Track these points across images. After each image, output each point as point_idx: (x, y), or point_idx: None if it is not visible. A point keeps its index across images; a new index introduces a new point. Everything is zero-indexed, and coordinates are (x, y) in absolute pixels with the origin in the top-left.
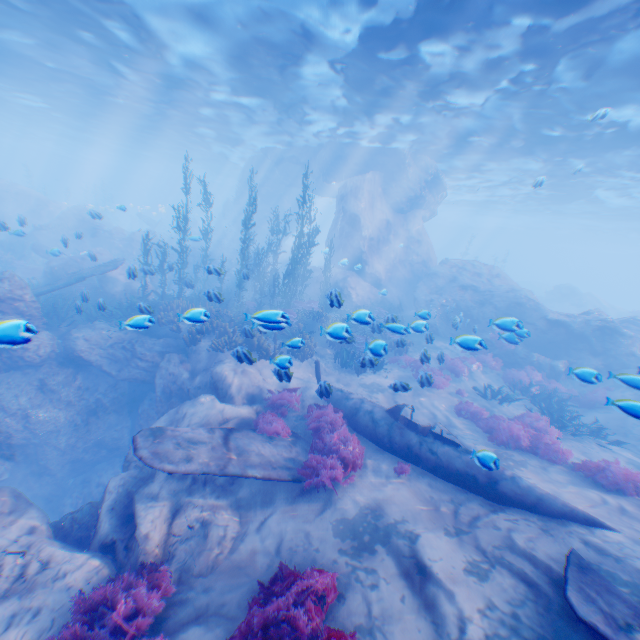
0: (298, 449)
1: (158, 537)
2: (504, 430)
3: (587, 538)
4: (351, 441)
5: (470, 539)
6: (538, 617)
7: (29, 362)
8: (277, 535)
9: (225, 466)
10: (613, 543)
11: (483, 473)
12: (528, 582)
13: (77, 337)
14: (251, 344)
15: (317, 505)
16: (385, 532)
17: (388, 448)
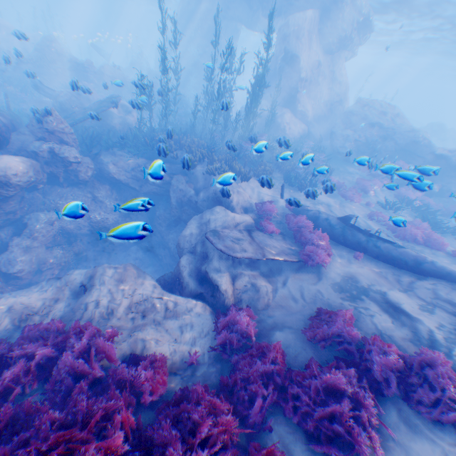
0: (289, 243)
1: (230, 290)
2: (409, 232)
3: None
4: (323, 239)
5: (414, 294)
6: None
7: (82, 181)
8: (297, 290)
9: (263, 254)
10: None
11: (411, 259)
12: (455, 315)
13: (107, 162)
14: (233, 170)
15: (314, 275)
16: (364, 290)
17: (341, 243)
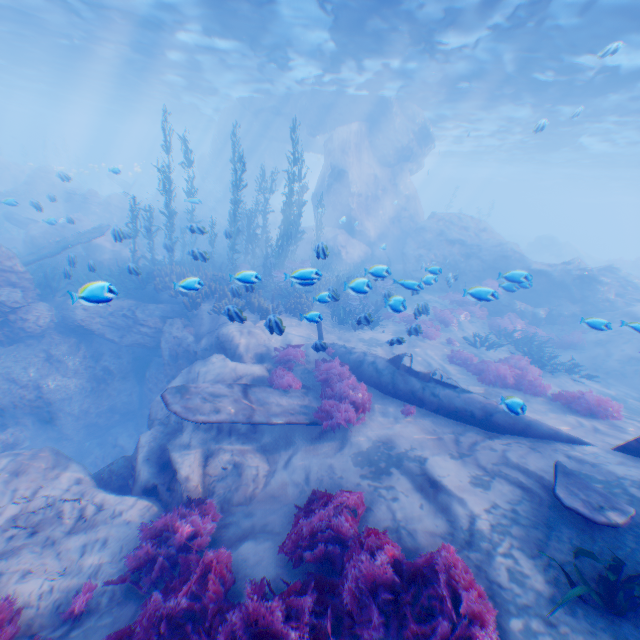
0: (311, 398)
1: (197, 478)
2: (493, 372)
3: (567, 451)
4: (359, 388)
5: (471, 459)
6: (530, 509)
7: (31, 334)
8: (303, 469)
9: (250, 415)
10: (588, 453)
11: (478, 407)
12: (521, 486)
13: (75, 307)
14: (252, 306)
15: (335, 443)
16: (398, 459)
17: (391, 393)
